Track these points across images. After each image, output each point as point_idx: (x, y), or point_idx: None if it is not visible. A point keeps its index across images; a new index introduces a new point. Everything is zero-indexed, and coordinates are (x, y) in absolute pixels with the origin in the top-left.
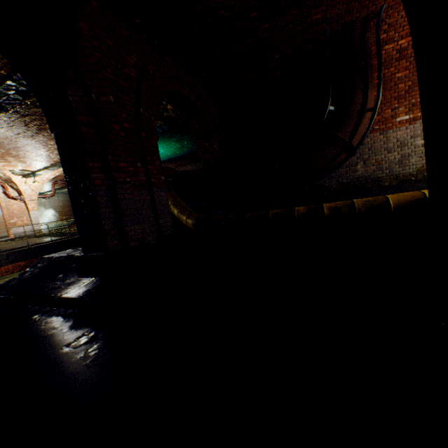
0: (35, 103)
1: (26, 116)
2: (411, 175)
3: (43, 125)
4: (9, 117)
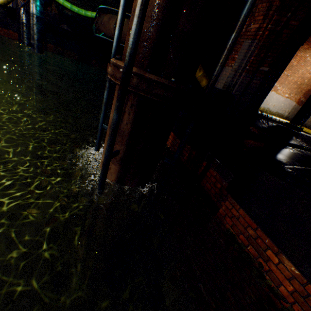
0: None
1: None
2: None
3: None
4: None
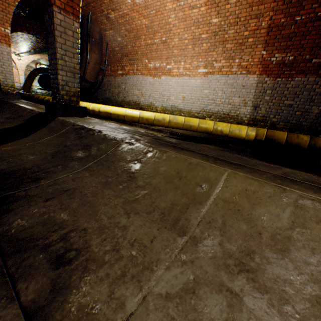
0: None
1: None
2: (120, 102)
3: None
4: None
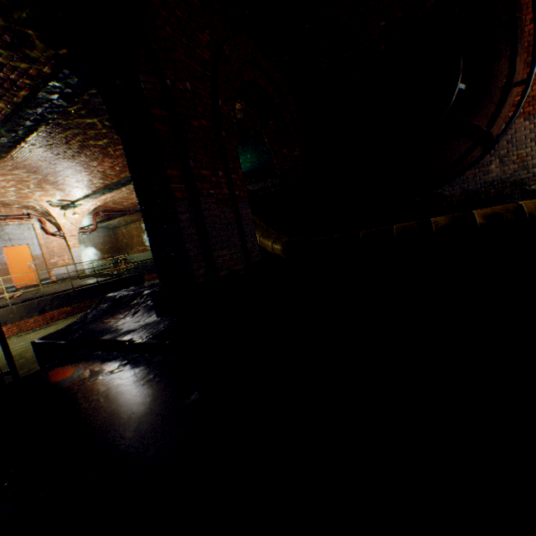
0: (79, 112)
1: (68, 130)
2: None
3: (85, 142)
4: (49, 132)
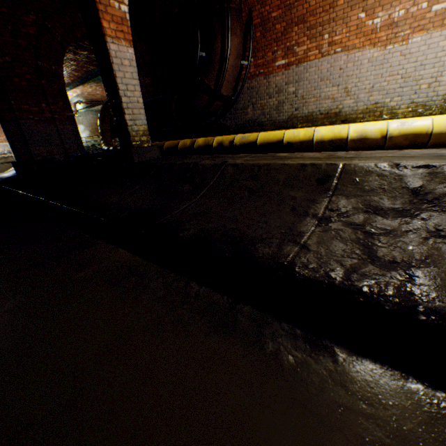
0: None
1: None
2: (284, 122)
3: None
4: None
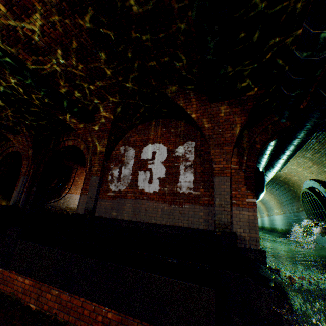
0: None
1: None
2: (64, 208)
3: None
4: None
